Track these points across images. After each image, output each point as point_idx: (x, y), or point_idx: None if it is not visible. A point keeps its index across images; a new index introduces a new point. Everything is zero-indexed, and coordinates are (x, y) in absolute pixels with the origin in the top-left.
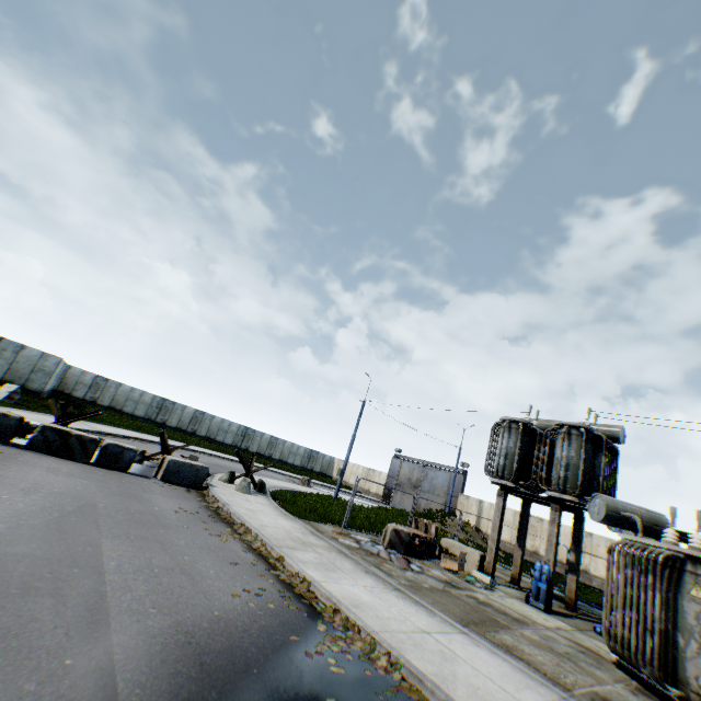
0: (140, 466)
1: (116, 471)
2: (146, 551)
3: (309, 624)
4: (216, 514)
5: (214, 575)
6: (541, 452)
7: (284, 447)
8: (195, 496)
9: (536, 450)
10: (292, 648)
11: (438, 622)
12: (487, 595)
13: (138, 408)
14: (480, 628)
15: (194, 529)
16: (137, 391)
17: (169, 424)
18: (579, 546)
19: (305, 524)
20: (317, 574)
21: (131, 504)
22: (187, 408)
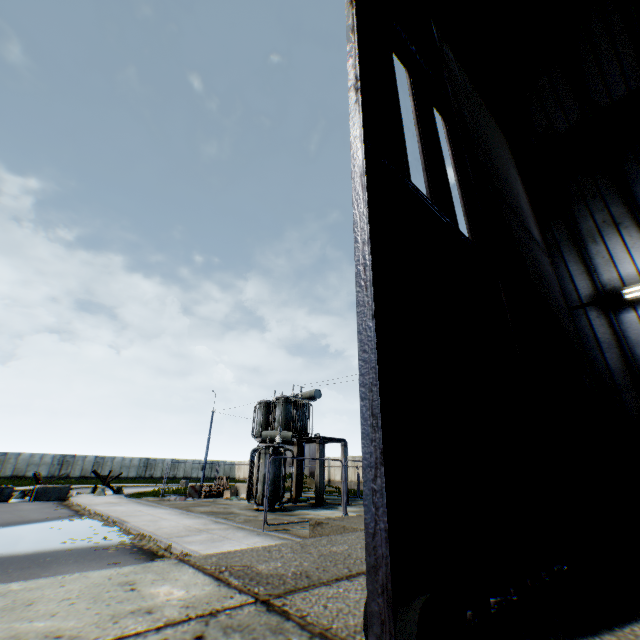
0: (23, 499)
1: (1, 502)
2: (3, 515)
3: (75, 517)
4: (64, 505)
5: (37, 515)
6: (274, 416)
7: (186, 465)
8: (56, 502)
9: (272, 416)
10: (56, 520)
11: (155, 508)
12: (232, 501)
13: (41, 469)
14: (184, 507)
15: (40, 509)
16: (37, 456)
17: (73, 475)
18: (301, 462)
19: (132, 498)
20: (100, 507)
21: (4, 508)
22: (88, 456)
